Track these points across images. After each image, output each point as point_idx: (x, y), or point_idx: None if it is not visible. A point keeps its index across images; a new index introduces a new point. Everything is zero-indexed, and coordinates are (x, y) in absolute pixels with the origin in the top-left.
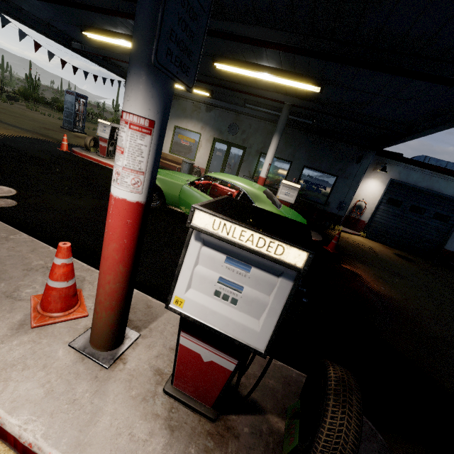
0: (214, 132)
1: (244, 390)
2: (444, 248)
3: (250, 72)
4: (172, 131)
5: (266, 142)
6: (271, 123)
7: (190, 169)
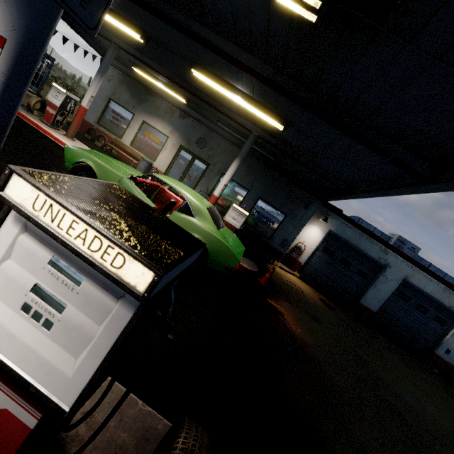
0: (182, 139)
1: (75, 447)
2: (360, 302)
3: (224, 89)
4: (138, 125)
5: (230, 164)
6: (238, 149)
7: (147, 168)
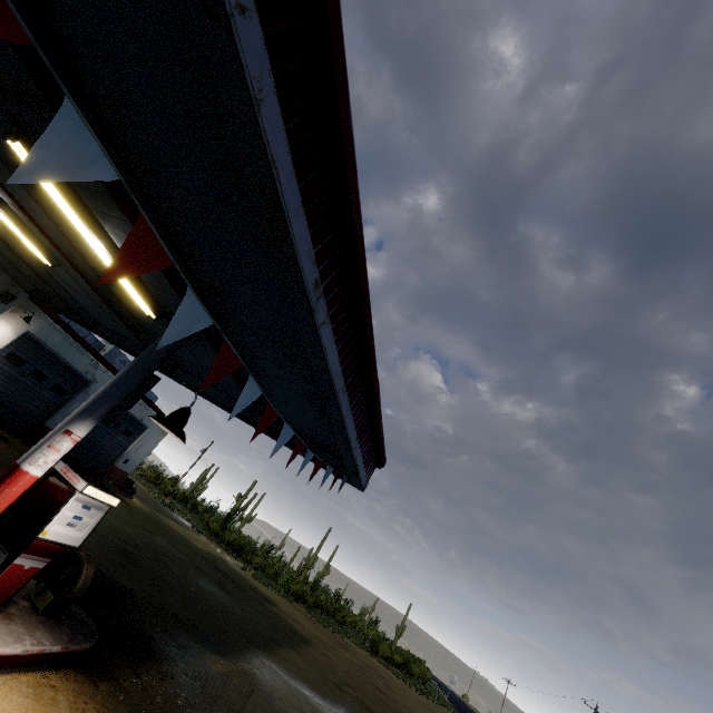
0: None
1: None
2: (45, 425)
3: None
4: None
5: None
6: None
7: None
